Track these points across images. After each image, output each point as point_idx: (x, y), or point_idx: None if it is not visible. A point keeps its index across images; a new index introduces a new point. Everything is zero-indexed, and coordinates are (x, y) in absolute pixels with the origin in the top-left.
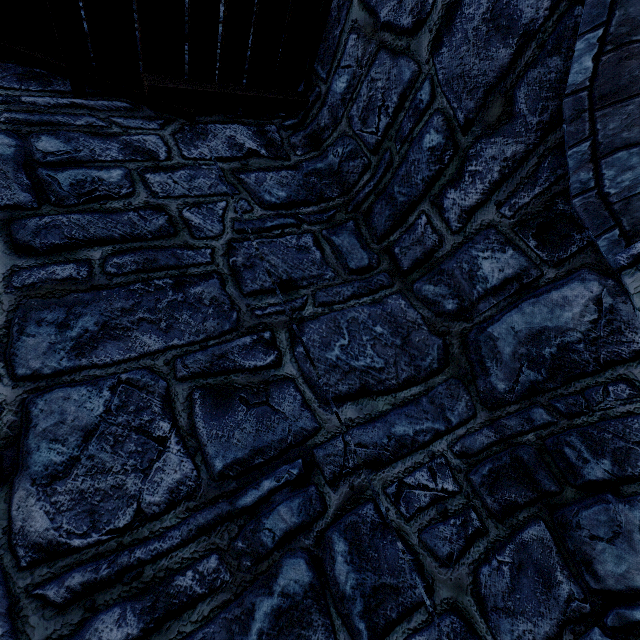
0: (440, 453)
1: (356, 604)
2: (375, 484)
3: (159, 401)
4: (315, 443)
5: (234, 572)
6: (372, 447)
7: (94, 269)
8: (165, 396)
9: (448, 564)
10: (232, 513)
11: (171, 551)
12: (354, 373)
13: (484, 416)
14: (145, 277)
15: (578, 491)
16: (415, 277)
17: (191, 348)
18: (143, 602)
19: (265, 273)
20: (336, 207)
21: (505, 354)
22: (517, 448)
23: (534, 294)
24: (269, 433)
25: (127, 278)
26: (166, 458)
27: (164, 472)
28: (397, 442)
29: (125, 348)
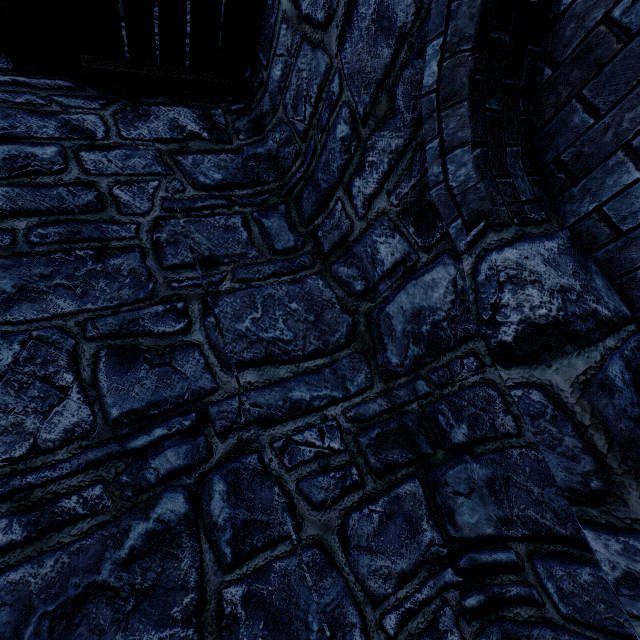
0: (333, 417)
1: (226, 533)
2: (263, 438)
3: (66, 356)
4: (211, 401)
5: (116, 500)
6: (266, 408)
7: (18, 238)
8: (72, 352)
9: (320, 508)
10: (121, 453)
11: (60, 479)
12: (261, 343)
13: (380, 387)
14: (67, 247)
15: (447, 453)
16: (333, 259)
17: (103, 312)
18: (29, 516)
19: (188, 249)
20: (270, 191)
21: (398, 331)
22: (404, 416)
23: (414, 277)
24: (168, 390)
25: (49, 247)
26: (66, 404)
27: (62, 415)
28: (292, 405)
29: (39, 309)
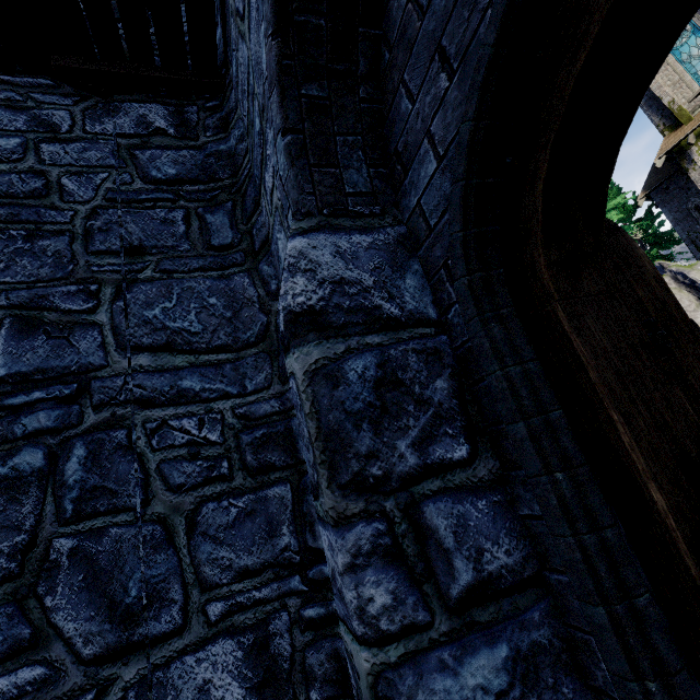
0: (219, 410)
1: (73, 492)
2: (138, 418)
3: None
4: (96, 376)
5: None
6: (151, 391)
7: None
8: None
9: (176, 491)
10: None
11: None
12: (165, 331)
13: (277, 389)
14: (3, 227)
15: None
16: (260, 258)
17: (19, 286)
18: None
19: (118, 238)
20: (222, 188)
21: None
22: (291, 420)
23: None
24: (58, 360)
25: None
26: None
27: None
28: (178, 392)
29: None
